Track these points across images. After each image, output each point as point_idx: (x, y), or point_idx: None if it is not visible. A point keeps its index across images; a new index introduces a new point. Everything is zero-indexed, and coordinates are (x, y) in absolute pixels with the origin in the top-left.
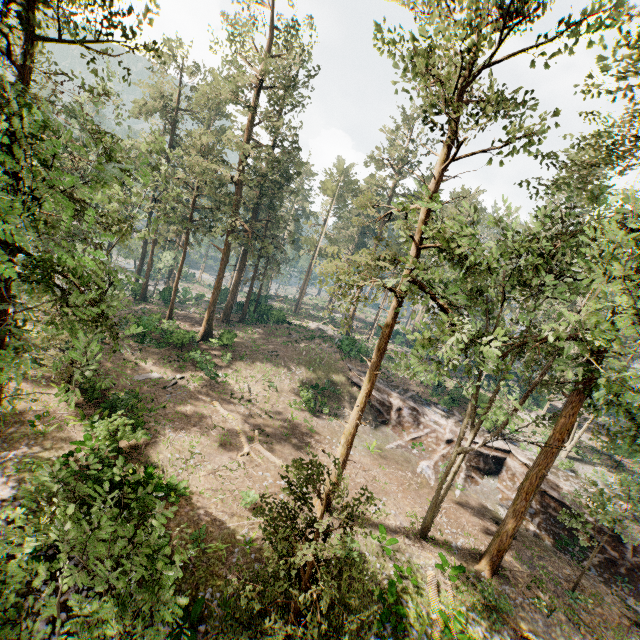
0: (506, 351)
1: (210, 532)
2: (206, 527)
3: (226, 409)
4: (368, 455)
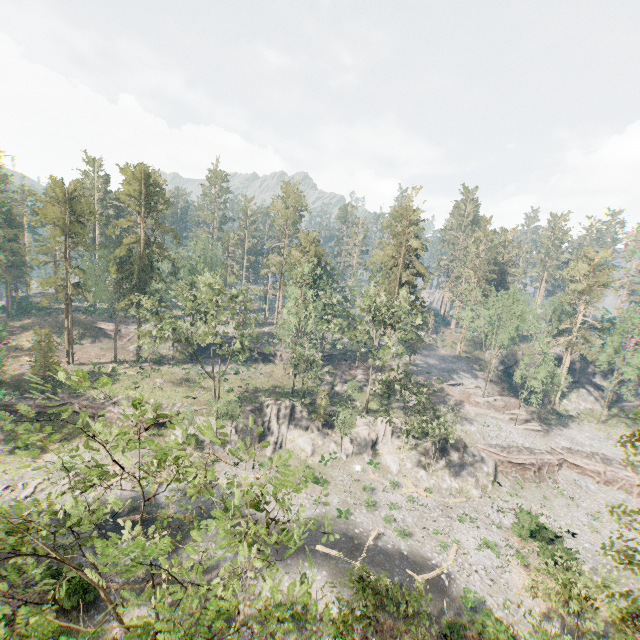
0: (113, 294)
1: (20, 376)
2: (18, 376)
3: (15, 354)
4: (100, 350)
